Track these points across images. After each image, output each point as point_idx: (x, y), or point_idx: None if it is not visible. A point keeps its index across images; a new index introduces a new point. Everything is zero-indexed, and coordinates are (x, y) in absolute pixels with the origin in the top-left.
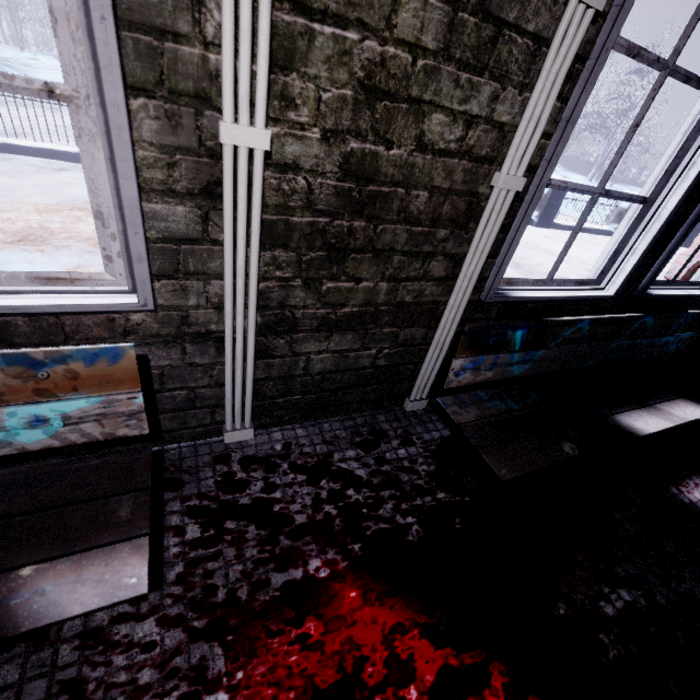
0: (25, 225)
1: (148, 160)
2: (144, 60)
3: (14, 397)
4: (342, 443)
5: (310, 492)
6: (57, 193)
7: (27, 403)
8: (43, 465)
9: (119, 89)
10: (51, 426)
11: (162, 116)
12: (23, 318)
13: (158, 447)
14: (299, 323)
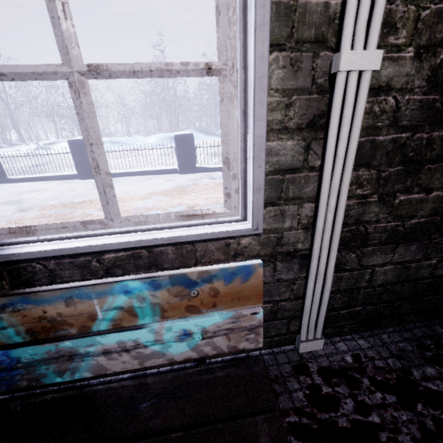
0: (136, 207)
1: (271, 104)
2: (281, 20)
3: (172, 313)
4: (413, 357)
5: (410, 419)
6: (148, 189)
7: (180, 318)
8: (181, 374)
9: (266, 43)
10: (193, 339)
11: (287, 64)
12: (171, 247)
13: (244, 354)
14: (369, 237)
